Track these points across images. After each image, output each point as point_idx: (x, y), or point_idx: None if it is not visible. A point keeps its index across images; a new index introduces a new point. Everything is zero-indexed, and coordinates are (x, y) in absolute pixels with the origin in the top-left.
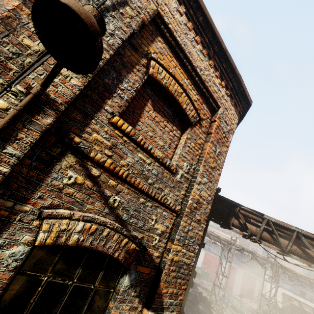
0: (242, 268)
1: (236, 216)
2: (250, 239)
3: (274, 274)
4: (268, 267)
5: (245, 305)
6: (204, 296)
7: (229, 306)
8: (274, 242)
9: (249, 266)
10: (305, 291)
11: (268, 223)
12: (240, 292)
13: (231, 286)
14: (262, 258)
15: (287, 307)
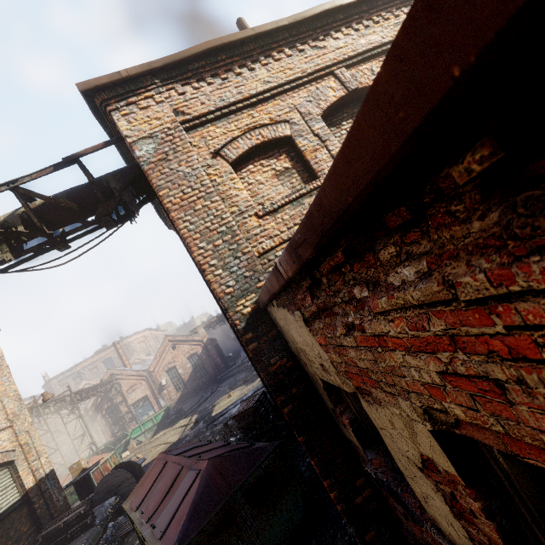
0: None
1: None
2: None
3: None
4: None
5: None
6: None
7: None
8: None
9: None
10: None
11: None
12: None
13: None
14: None
15: None
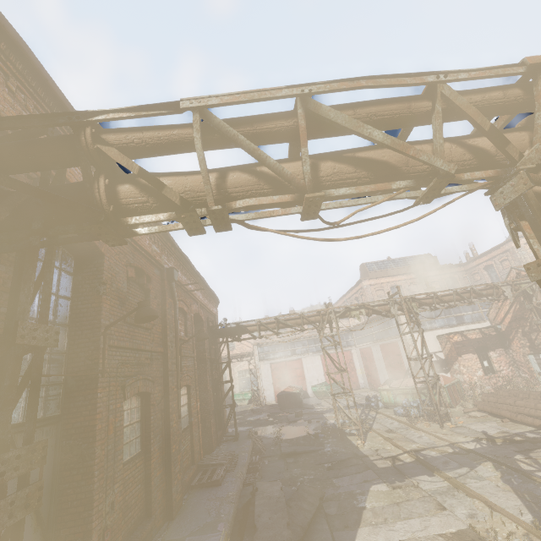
0: (376, 342)
1: (126, 176)
2: (188, 213)
3: (410, 316)
4: (395, 311)
5: (399, 391)
6: (330, 425)
7: (381, 408)
8: (273, 186)
9: (382, 332)
10: (461, 314)
11: (214, 130)
12: (389, 376)
13: (375, 376)
14: (381, 304)
15: (450, 352)
